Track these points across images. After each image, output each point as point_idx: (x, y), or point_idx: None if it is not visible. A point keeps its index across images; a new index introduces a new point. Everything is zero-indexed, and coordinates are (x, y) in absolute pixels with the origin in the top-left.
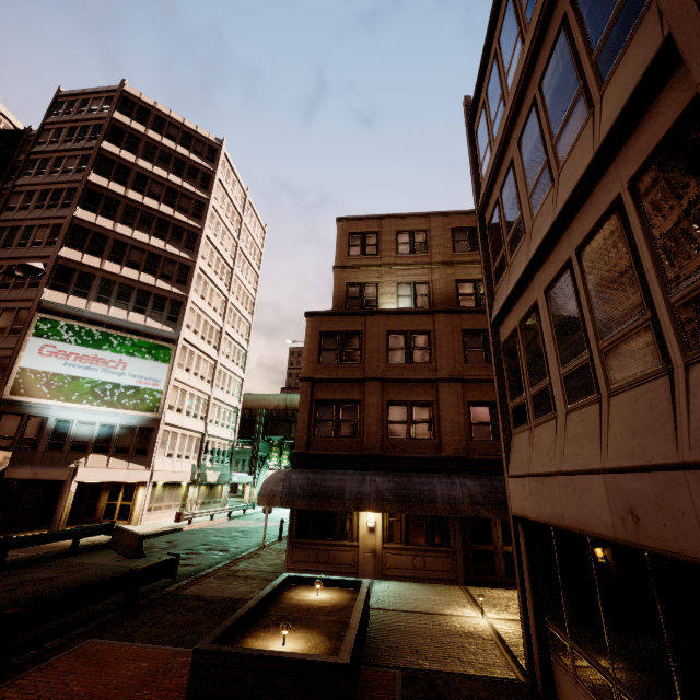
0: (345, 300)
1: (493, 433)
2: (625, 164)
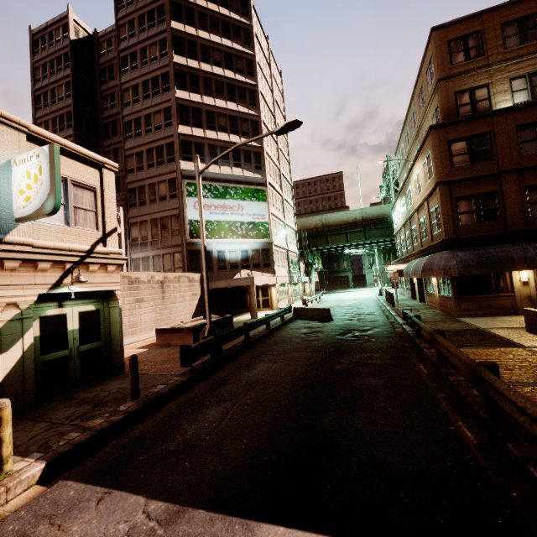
0: (455, 109)
1: None
2: None
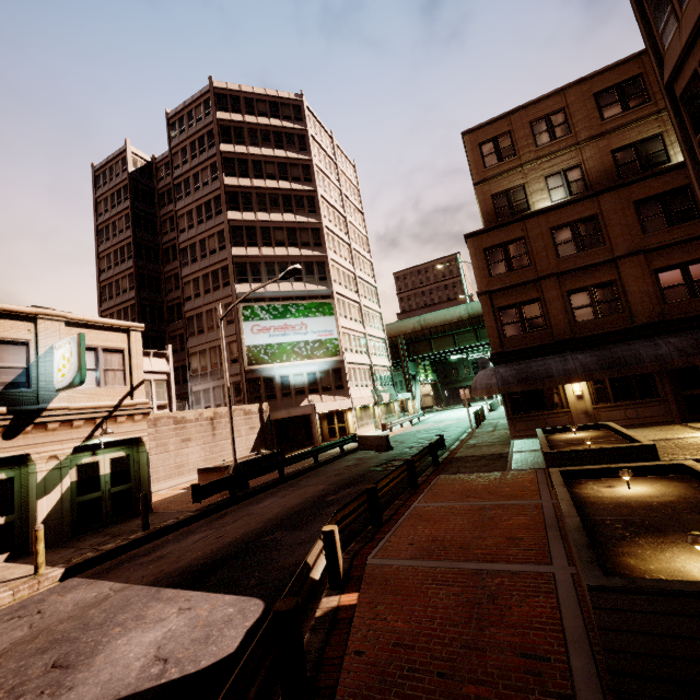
0: (494, 212)
1: (689, 292)
2: None
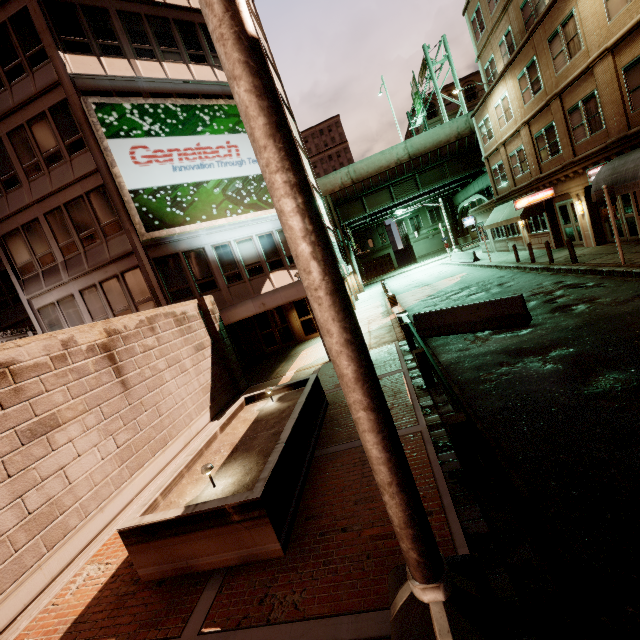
0: None
1: None
2: None
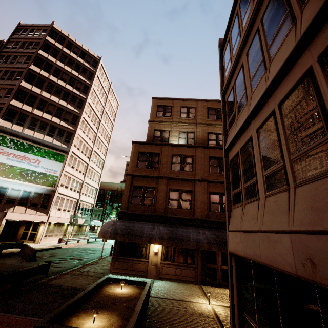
0: (152, 137)
1: (220, 208)
2: (316, 47)
